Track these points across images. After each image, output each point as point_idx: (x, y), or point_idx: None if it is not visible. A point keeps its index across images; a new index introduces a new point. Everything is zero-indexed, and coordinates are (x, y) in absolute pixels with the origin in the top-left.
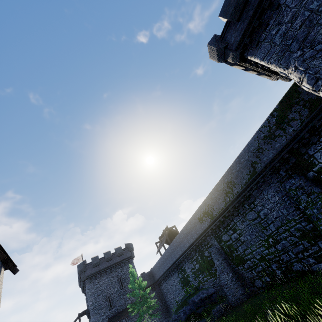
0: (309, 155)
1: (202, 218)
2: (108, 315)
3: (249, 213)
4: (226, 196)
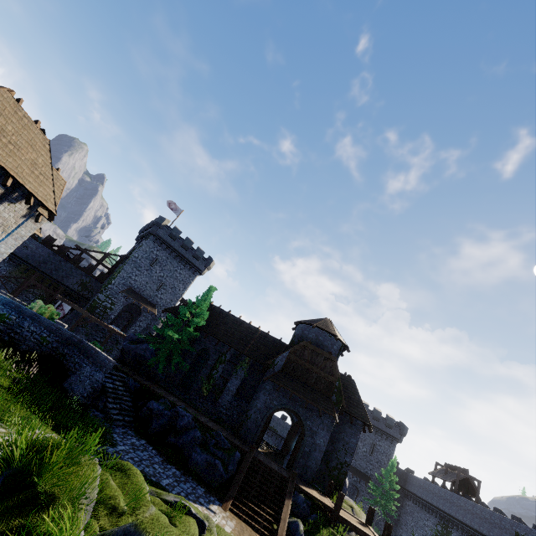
0: None
1: None
2: None
3: None
4: None
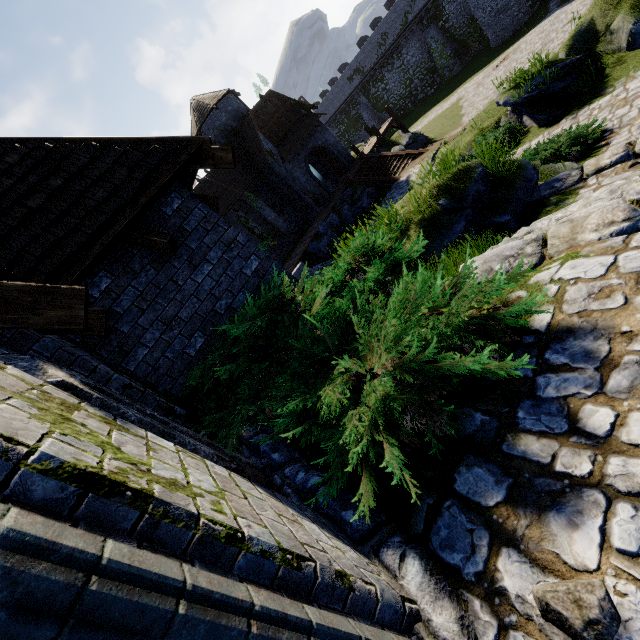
0: (443, 7)
1: (352, 77)
2: None
3: (396, 62)
4: (379, 50)
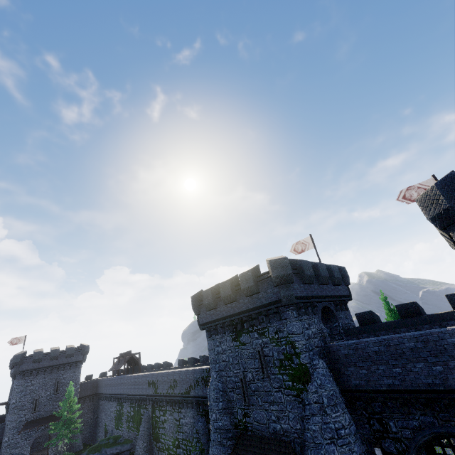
0: None
1: (150, 384)
2: (28, 418)
3: (176, 412)
4: (169, 388)
